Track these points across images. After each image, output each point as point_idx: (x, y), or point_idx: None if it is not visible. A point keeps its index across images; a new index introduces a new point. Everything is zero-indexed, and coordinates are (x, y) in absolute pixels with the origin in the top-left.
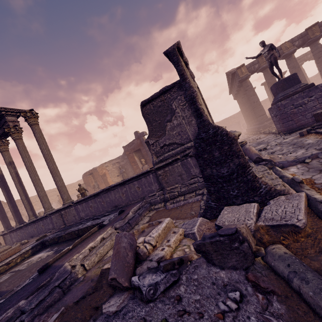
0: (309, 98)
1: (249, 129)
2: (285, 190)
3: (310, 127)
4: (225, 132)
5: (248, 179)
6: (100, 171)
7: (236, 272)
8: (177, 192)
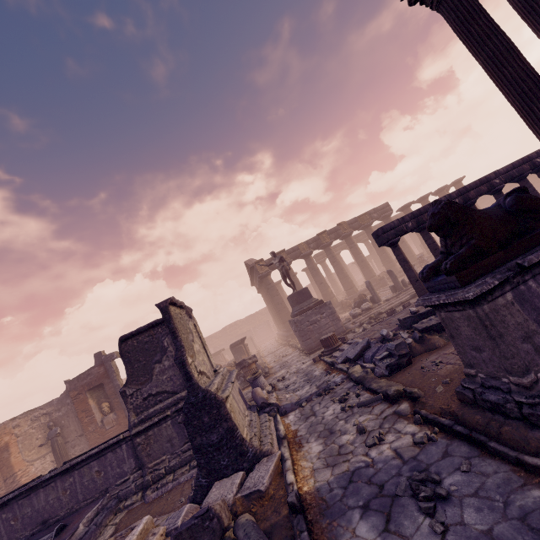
0: (322, 315)
1: (279, 334)
2: (269, 450)
3: (321, 352)
4: (213, 395)
5: (237, 443)
6: None
7: None
8: (164, 468)
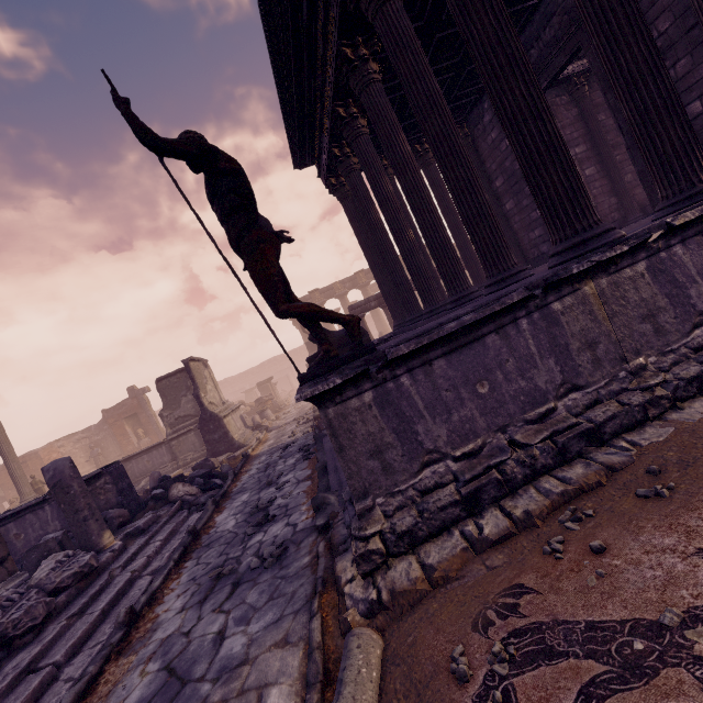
0: None
1: None
2: (247, 444)
3: None
4: (216, 415)
5: (229, 440)
6: (45, 457)
7: None
8: (190, 459)
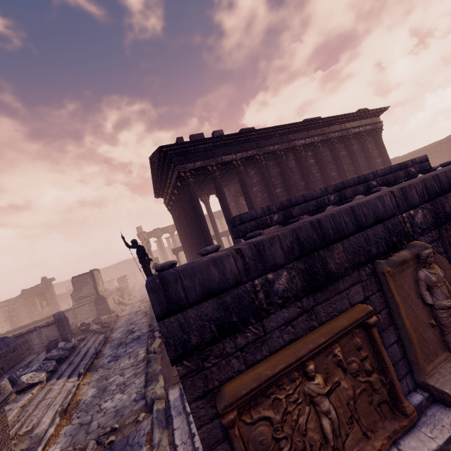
0: None
1: None
2: (117, 311)
3: None
4: (104, 297)
5: (108, 309)
6: None
7: None
8: (84, 318)
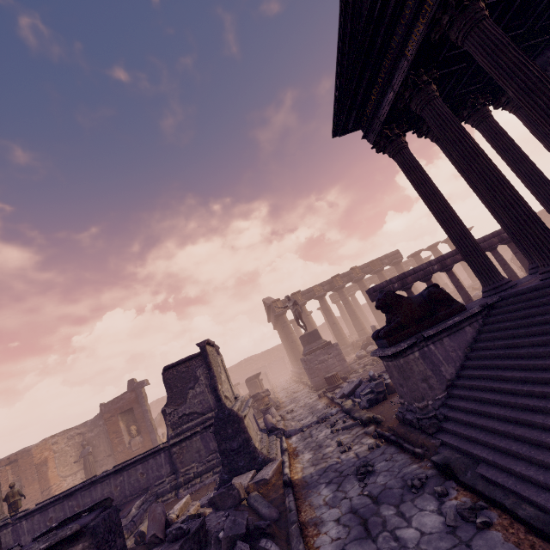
0: (329, 355)
1: (293, 371)
2: (274, 457)
3: (326, 389)
4: (236, 413)
5: (251, 450)
6: (37, 455)
7: (230, 509)
8: (193, 473)
